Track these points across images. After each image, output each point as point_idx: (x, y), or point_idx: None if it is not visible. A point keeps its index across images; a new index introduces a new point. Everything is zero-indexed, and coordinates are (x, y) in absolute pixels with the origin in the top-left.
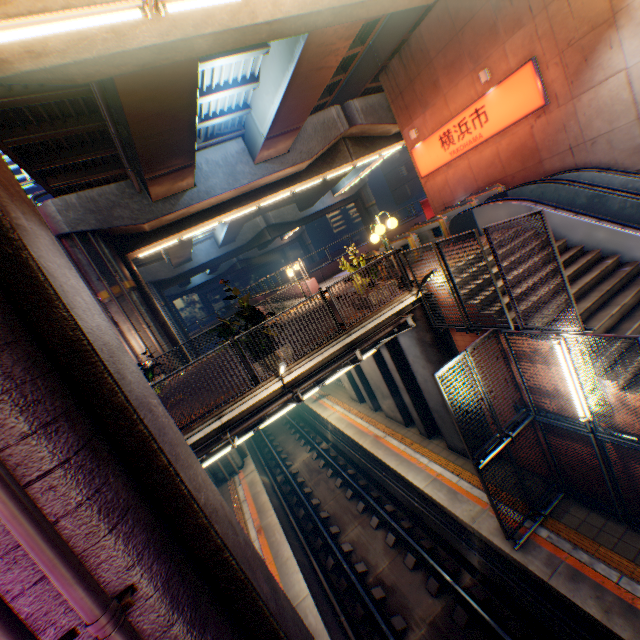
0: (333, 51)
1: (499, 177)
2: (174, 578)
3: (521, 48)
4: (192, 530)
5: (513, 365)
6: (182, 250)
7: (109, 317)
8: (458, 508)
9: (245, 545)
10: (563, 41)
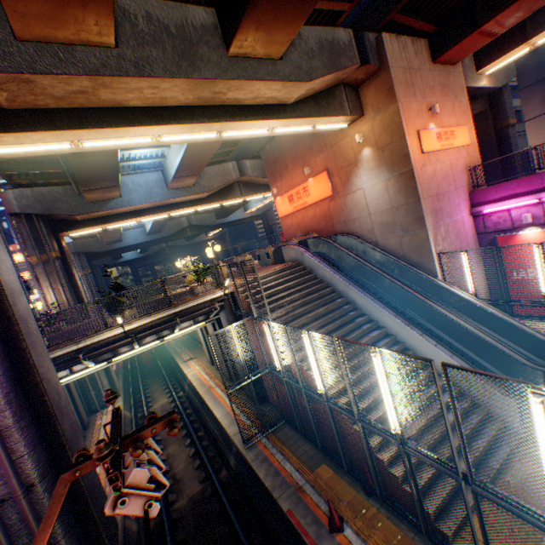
0: (211, 144)
1: (316, 228)
2: (13, 393)
3: (323, 162)
4: (31, 381)
5: (259, 337)
6: (113, 233)
7: (34, 275)
8: (231, 428)
9: (65, 406)
10: (339, 166)
